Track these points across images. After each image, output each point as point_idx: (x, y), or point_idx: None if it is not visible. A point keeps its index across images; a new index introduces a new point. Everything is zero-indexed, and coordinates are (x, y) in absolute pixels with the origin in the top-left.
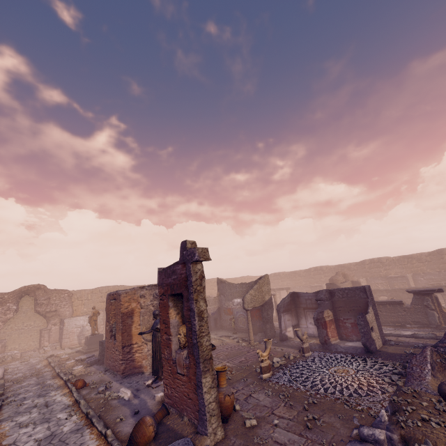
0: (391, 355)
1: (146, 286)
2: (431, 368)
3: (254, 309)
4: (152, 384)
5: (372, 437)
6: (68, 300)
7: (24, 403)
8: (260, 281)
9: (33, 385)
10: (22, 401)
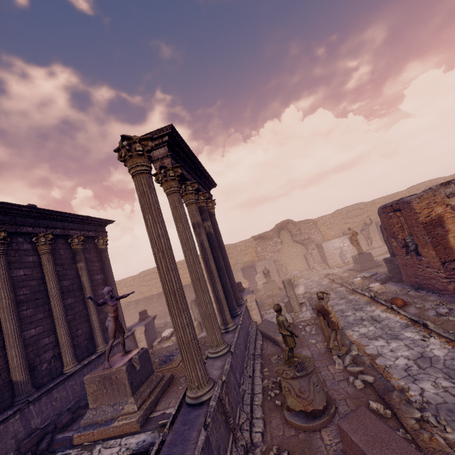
0: None
1: (453, 179)
2: None
3: None
4: None
5: None
6: (315, 228)
7: (346, 314)
8: None
9: (337, 298)
10: (342, 312)
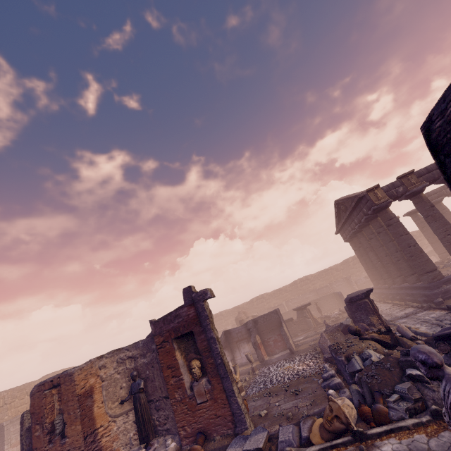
0: (304, 350)
1: (106, 353)
2: (329, 341)
3: None
4: None
5: (329, 375)
6: None
7: None
8: None
9: None
10: None
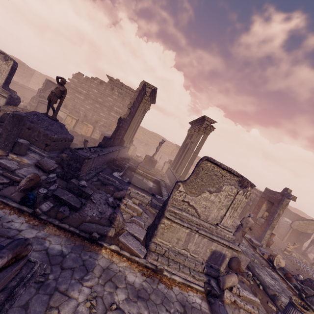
0: None
1: None
2: None
3: (295, 230)
4: (237, 219)
5: None
6: None
7: None
8: (311, 222)
9: None
10: None
